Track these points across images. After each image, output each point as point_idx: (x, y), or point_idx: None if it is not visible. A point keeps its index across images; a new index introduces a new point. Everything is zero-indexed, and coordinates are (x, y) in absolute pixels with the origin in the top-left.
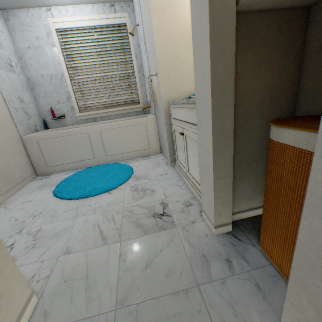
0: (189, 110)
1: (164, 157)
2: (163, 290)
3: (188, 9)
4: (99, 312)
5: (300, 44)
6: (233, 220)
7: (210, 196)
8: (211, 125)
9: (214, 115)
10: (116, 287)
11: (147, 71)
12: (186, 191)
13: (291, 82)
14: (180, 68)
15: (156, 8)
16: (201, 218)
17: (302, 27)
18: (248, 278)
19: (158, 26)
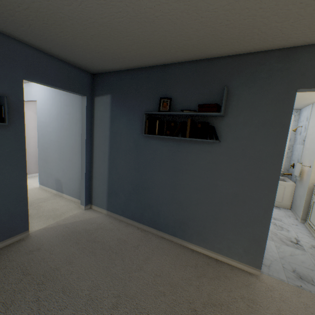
0: None
1: (293, 213)
2: (300, 264)
3: None
4: (272, 255)
5: None
6: None
7: None
8: None
9: None
10: (277, 253)
11: (298, 154)
12: (313, 241)
13: None
14: None
15: None
16: None
17: None
18: None
19: None
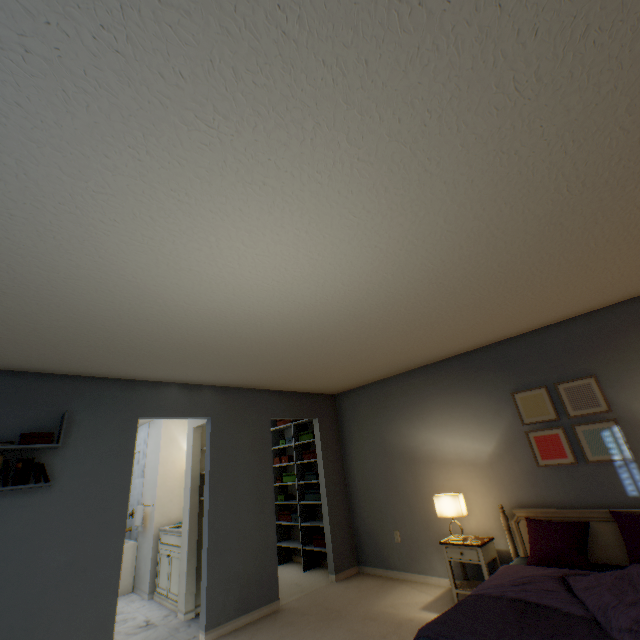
0: (178, 537)
1: (138, 594)
2: None
3: (185, 462)
4: None
5: None
6: (197, 612)
7: (184, 590)
8: (188, 545)
9: (189, 540)
10: None
11: (139, 493)
12: (166, 609)
13: None
14: (174, 499)
15: (163, 462)
16: (177, 617)
17: None
18: (198, 625)
19: (163, 472)
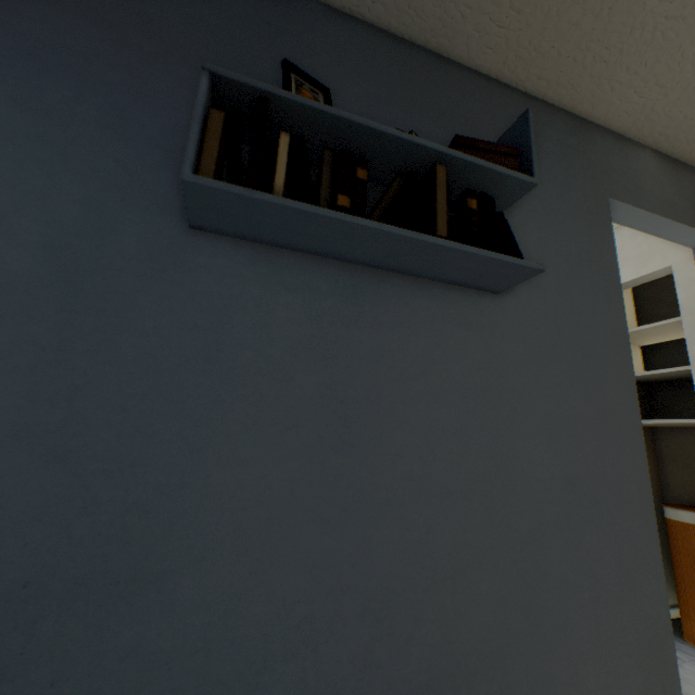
0: None
1: None
2: None
3: None
4: None
5: (653, 449)
6: None
7: None
8: None
9: None
10: None
11: None
12: None
13: (654, 474)
14: None
15: None
16: None
17: (651, 438)
18: None
19: None
